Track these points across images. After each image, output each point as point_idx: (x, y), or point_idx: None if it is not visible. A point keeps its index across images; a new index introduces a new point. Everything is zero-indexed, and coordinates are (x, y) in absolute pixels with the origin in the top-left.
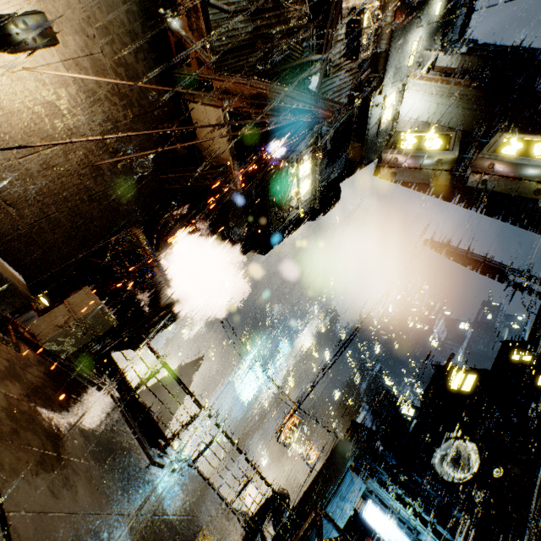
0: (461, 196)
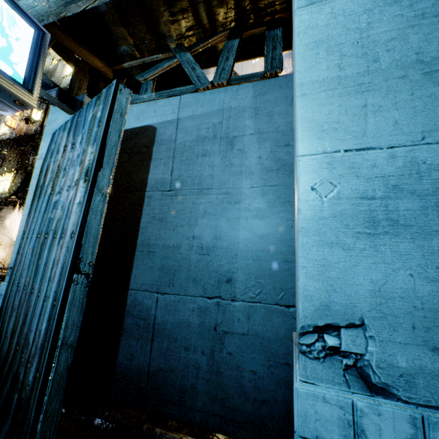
0: None
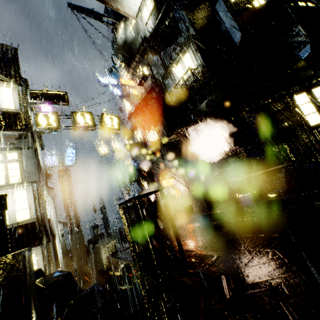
0: None
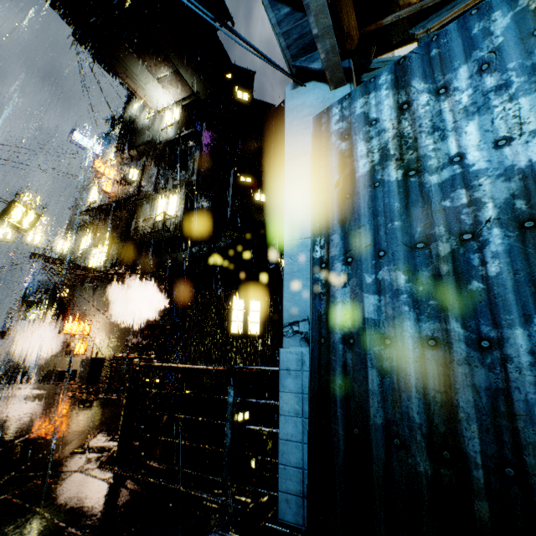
0: (159, 4)
